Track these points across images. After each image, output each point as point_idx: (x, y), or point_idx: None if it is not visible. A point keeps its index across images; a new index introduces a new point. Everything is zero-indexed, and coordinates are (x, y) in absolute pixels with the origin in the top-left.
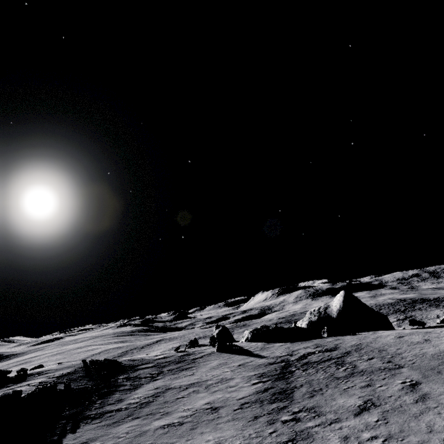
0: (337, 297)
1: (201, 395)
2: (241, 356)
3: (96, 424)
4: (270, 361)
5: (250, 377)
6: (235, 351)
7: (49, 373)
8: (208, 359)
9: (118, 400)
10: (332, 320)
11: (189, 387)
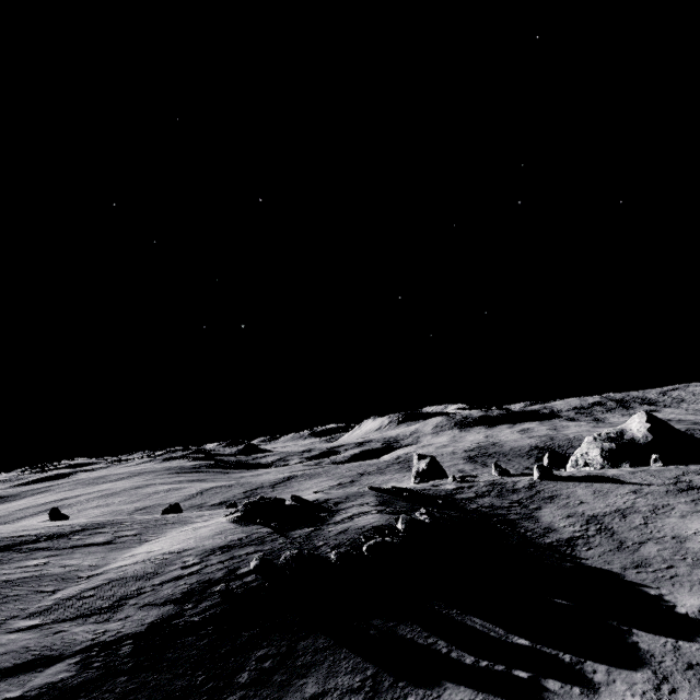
0: (633, 419)
1: (673, 520)
2: (605, 484)
3: (591, 550)
4: (673, 488)
5: (694, 503)
6: (572, 479)
7: (346, 502)
8: (553, 487)
9: (545, 529)
10: (638, 447)
11: (624, 514)
